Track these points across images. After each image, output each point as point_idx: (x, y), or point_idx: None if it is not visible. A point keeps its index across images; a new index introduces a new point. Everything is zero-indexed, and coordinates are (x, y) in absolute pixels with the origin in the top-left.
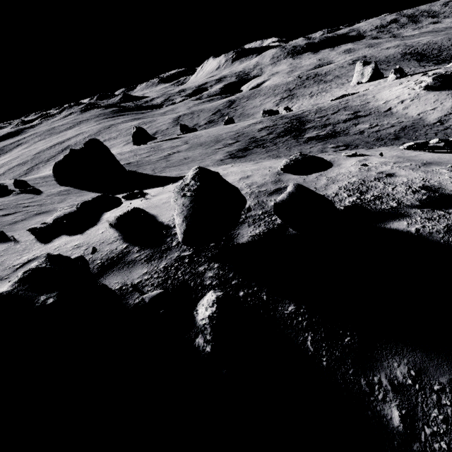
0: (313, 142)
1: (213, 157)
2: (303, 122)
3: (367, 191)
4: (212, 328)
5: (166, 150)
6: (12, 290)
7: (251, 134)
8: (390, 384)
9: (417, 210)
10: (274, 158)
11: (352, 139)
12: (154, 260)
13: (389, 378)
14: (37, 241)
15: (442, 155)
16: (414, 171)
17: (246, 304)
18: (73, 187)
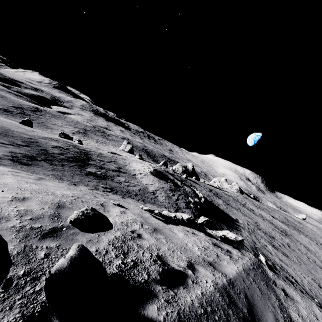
0: (91, 177)
1: None
2: (88, 158)
3: (128, 253)
4: None
5: None
6: None
7: (45, 146)
8: None
9: (159, 287)
10: (57, 179)
11: (115, 185)
12: None
13: None
14: None
15: (158, 221)
16: (151, 236)
17: None
18: None
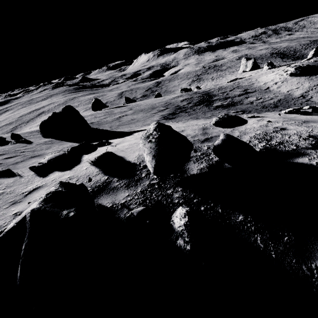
0: (220, 109)
1: (152, 119)
2: (211, 96)
3: (271, 139)
4: (188, 232)
5: (117, 114)
6: (40, 207)
7: (176, 103)
8: None
9: (311, 150)
10: (195, 119)
11: (246, 107)
12: (131, 186)
13: None
14: (36, 175)
15: (312, 116)
16: (299, 126)
17: (207, 216)
18: (55, 139)
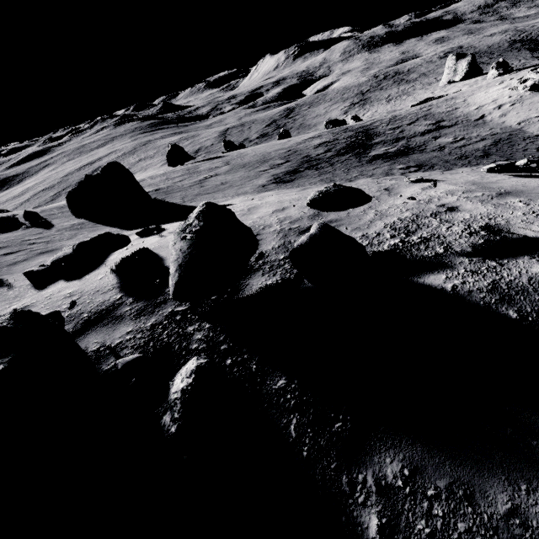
0: (378, 161)
1: (255, 182)
2: (370, 136)
3: (416, 231)
4: (182, 403)
5: (202, 173)
6: None
7: (305, 152)
8: (375, 484)
9: (464, 259)
10: (326, 183)
11: (427, 157)
12: (144, 315)
13: (376, 477)
14: (33, 286)
15: (531, 180)
16: (483, 204)
17: (231, 375)
18: (89, 220)
